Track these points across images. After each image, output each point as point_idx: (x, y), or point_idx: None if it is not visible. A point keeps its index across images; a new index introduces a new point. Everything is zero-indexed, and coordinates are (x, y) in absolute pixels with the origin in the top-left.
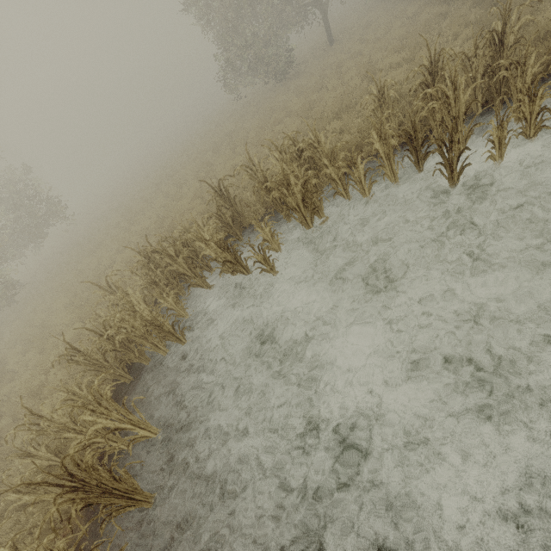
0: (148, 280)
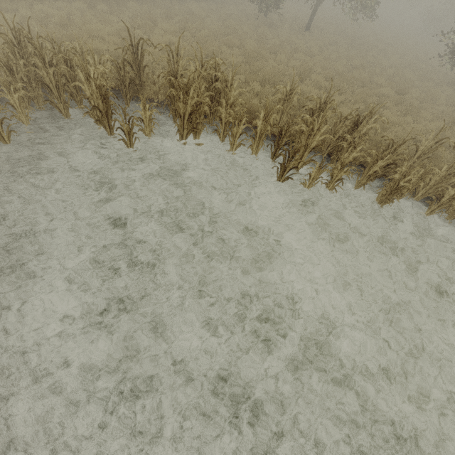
0: (3, 60)
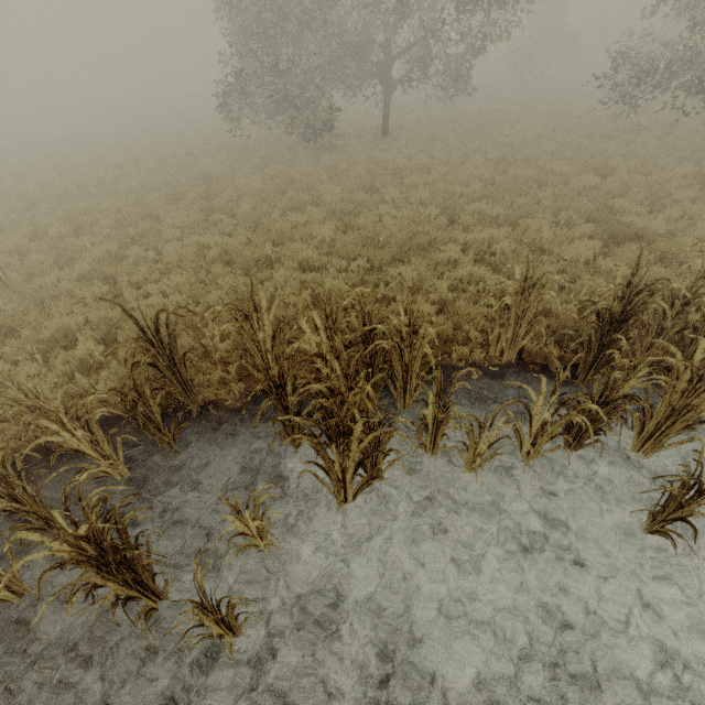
0: None
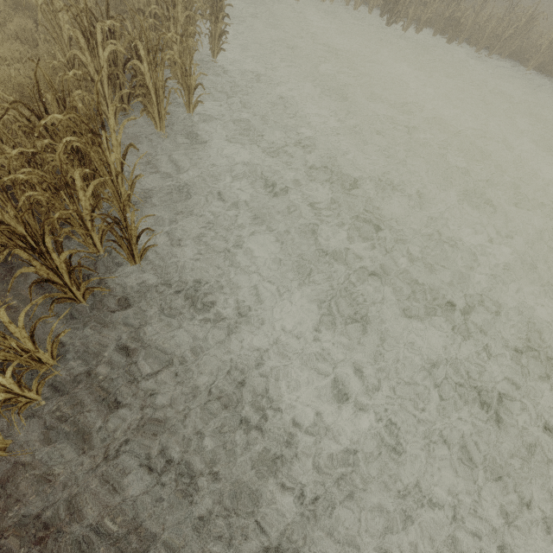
0: None
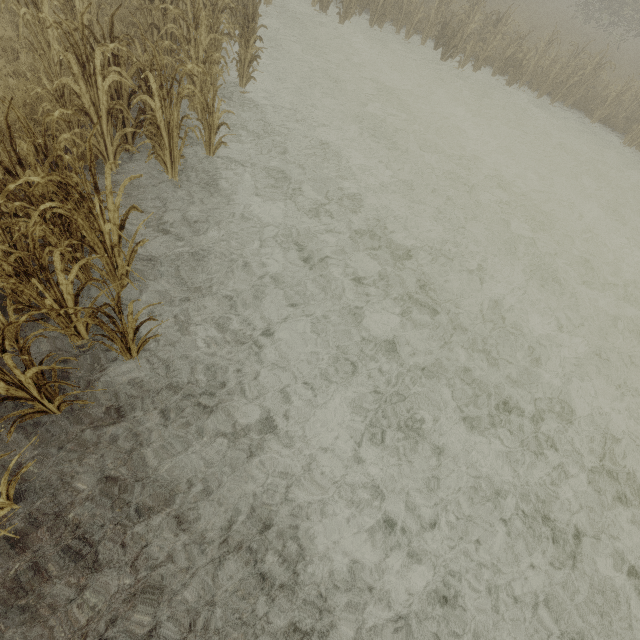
0: None
